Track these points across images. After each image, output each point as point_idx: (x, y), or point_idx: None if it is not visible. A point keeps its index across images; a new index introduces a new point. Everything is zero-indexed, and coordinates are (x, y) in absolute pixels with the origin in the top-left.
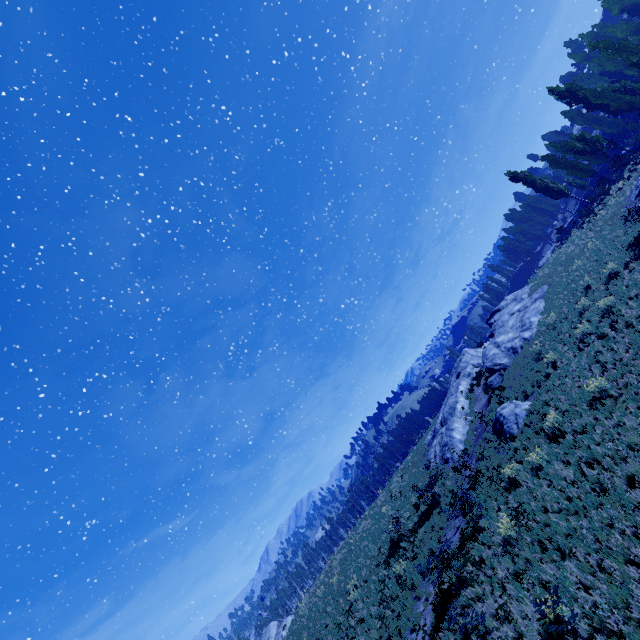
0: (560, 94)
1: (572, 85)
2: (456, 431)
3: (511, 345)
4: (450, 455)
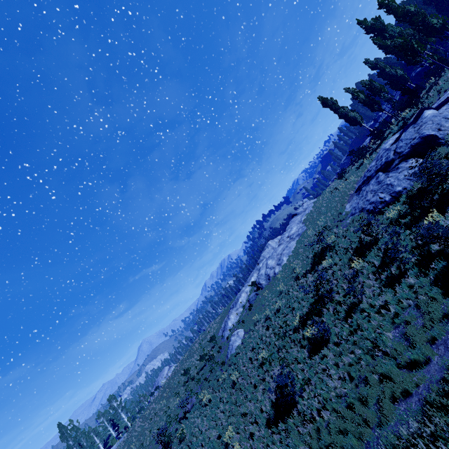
0: (365, 29)
1: (377, 20)
2: (230, 321)
3: (269, 273)
4: (224, 335)
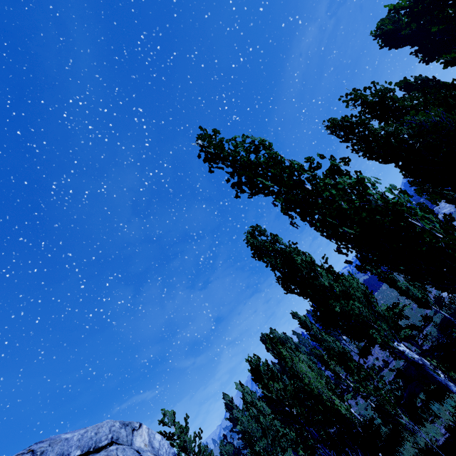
0: None
1: None
2: None
3: (449, 211)
4: None
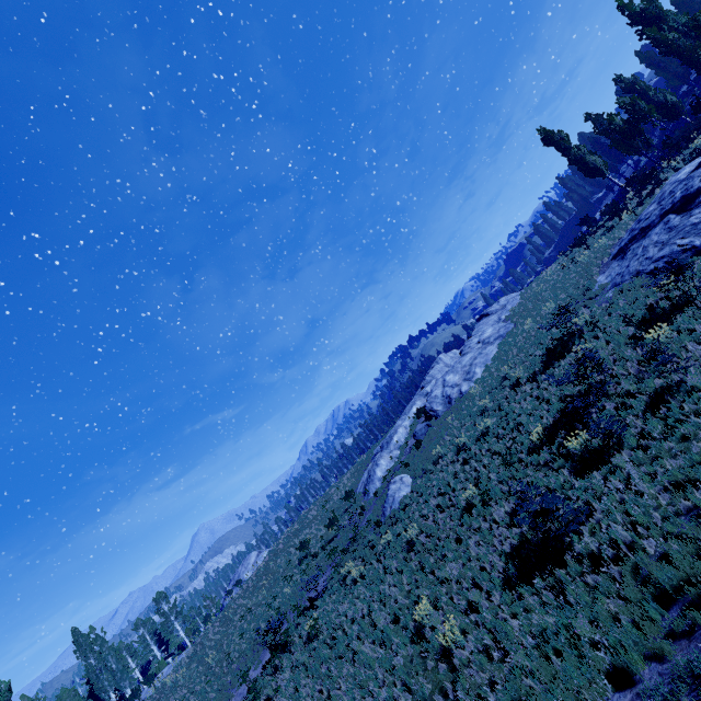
0: (630, 17)
1: (651, 3)
2: (379, 468)
3: (450, 393)
4: (368, 490)
